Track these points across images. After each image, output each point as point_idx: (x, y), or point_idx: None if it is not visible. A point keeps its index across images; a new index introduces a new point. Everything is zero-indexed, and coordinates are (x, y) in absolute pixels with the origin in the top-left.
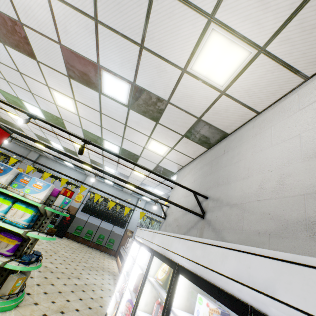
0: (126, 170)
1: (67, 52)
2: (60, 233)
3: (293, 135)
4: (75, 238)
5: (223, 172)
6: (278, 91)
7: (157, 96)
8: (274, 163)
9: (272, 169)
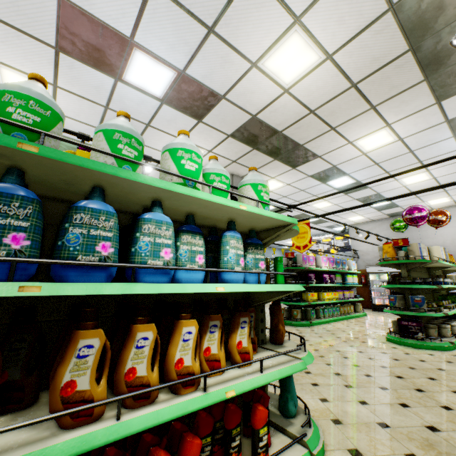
0: None
1: (376, 195)
2: None
3: (454, 226)
4: None
5: (415, 234)
6: (446, 206)
7: (398, 205)
8: (448, 234)
9: (447, 236)
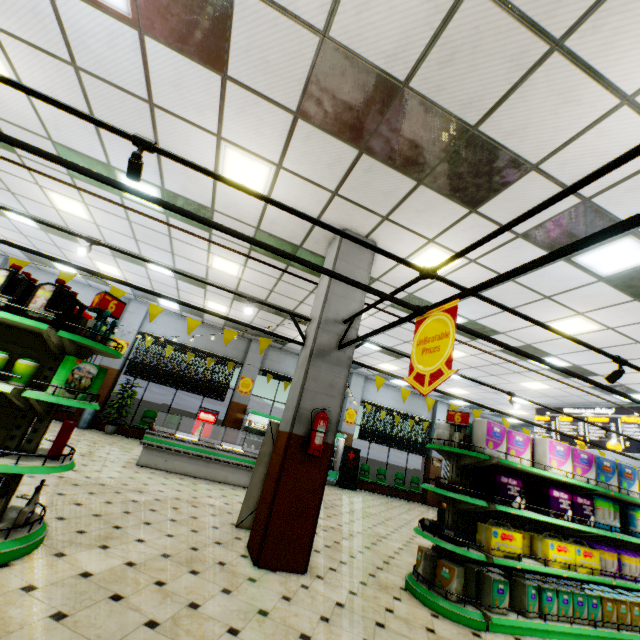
0: (508, 380)
1: None
2: (350, 483)
3: None
4: (361, 484)
5: None
6: None
7: None
8: None
9: None
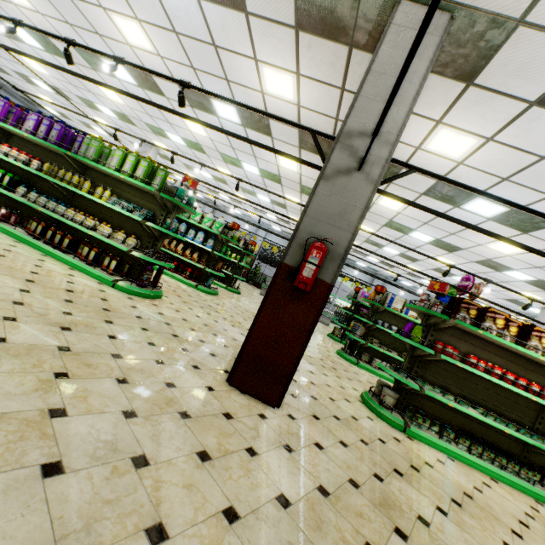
0: None
1: (490, 261)
2: None
3: None
4: None
5: None
6: None
7: None
8: None
9: None
